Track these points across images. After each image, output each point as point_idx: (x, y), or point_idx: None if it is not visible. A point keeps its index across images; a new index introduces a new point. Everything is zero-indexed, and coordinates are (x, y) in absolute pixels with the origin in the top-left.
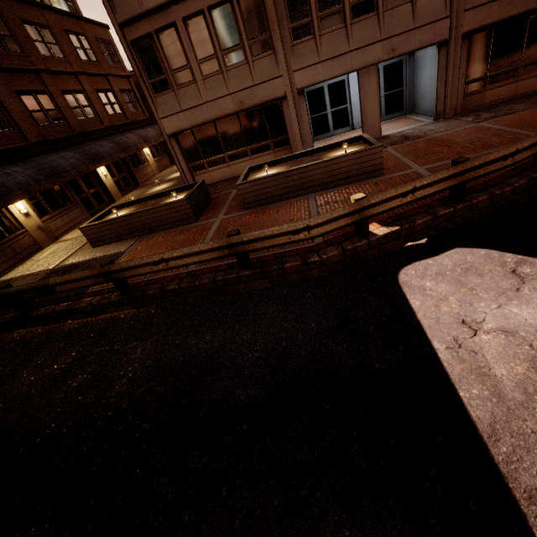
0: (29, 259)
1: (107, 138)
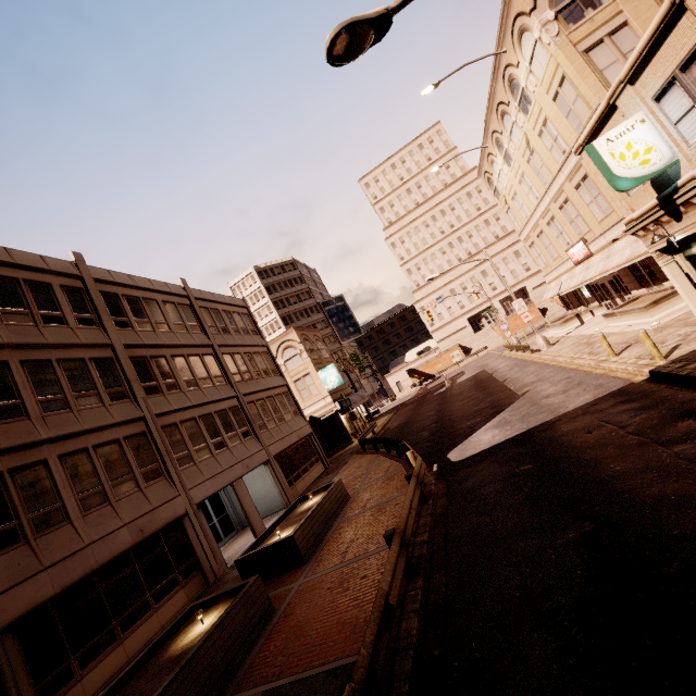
0: None
1: None
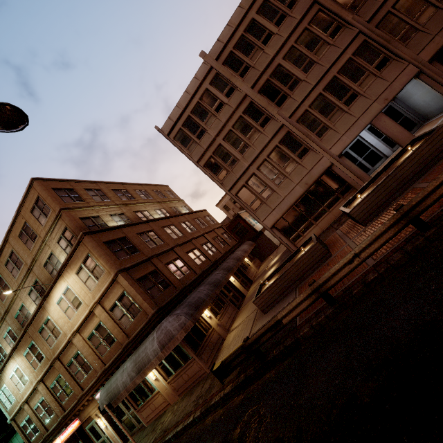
0: (222, 348)
1: (227, 259)
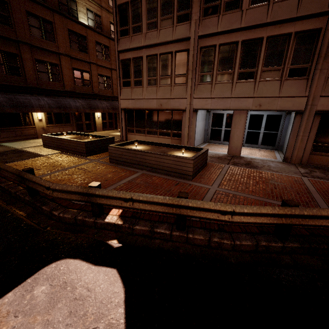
0: (26, 140)
1: (109, 101)
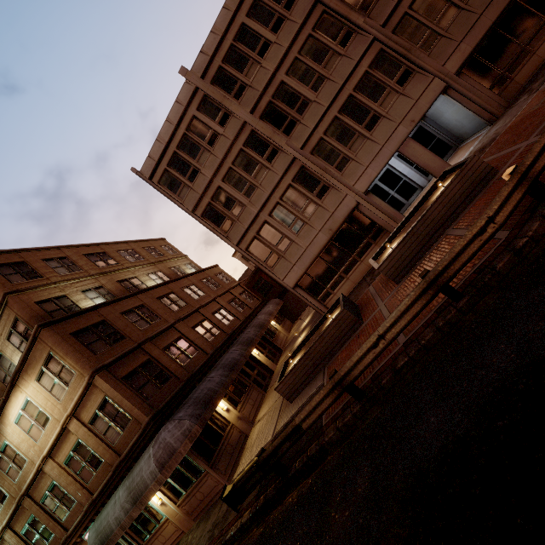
0: (244, 449)
1: (248, 327)
